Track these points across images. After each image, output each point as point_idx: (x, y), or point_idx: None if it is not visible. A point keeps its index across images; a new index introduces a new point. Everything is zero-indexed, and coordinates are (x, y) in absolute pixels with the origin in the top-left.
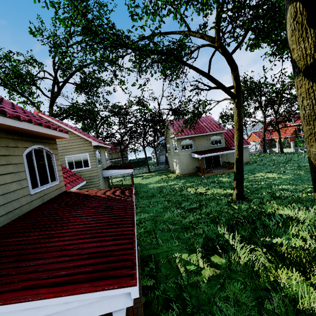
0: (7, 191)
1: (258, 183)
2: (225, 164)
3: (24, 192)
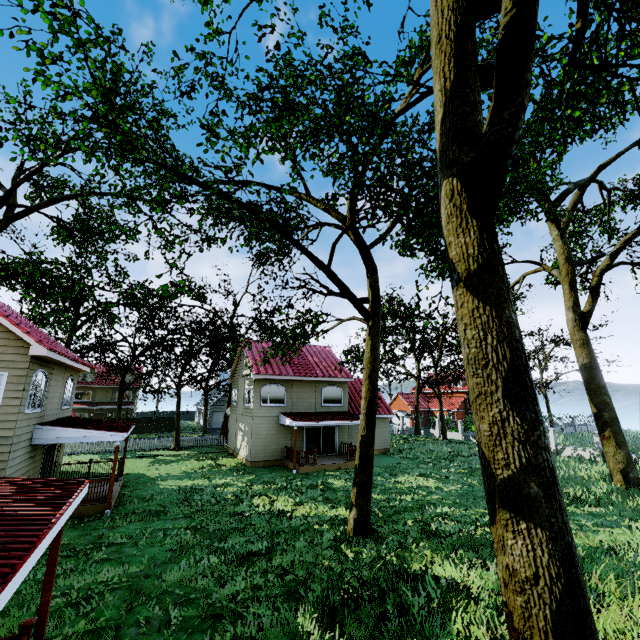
0: None
1: (401, 497)
2: (344, 448)
3: None
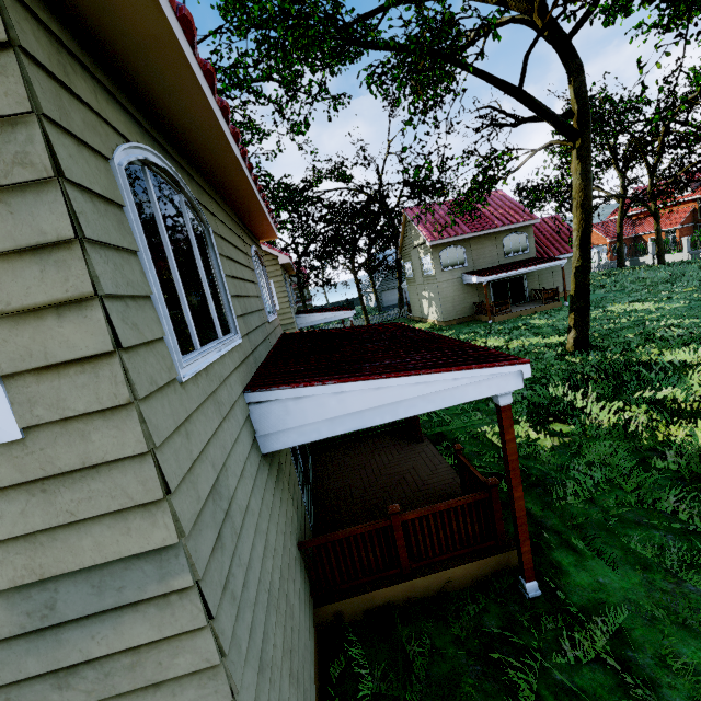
0: (258, 307)
1: (614, 322)
2: (536, 294)
3: (265, 317)
